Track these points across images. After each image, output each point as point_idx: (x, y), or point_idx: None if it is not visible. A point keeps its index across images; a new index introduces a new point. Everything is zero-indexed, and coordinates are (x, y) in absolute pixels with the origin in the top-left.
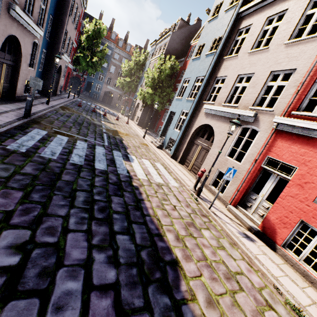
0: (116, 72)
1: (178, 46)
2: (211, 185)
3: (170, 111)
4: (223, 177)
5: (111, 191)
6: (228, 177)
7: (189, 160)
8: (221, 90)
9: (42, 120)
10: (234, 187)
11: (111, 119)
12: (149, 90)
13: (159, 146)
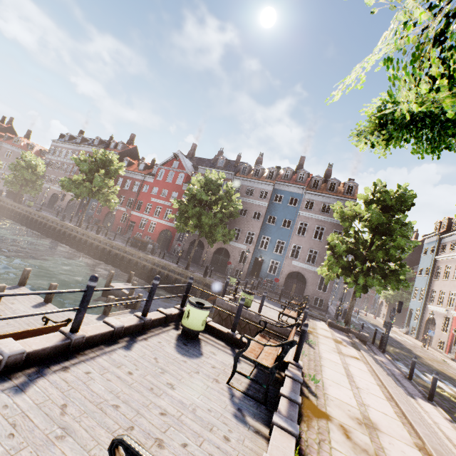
0: None
1: (410, 256)
2: (438, 348)
3: (409, 308)
4: (428, 334)
5: (380, 333)
6: (430, 334)
7: (427, 339)
8: (434, 297)
9: None
10: (445, 345)
11: (361, 314)
12: (390, 291)
13: (405, 332)
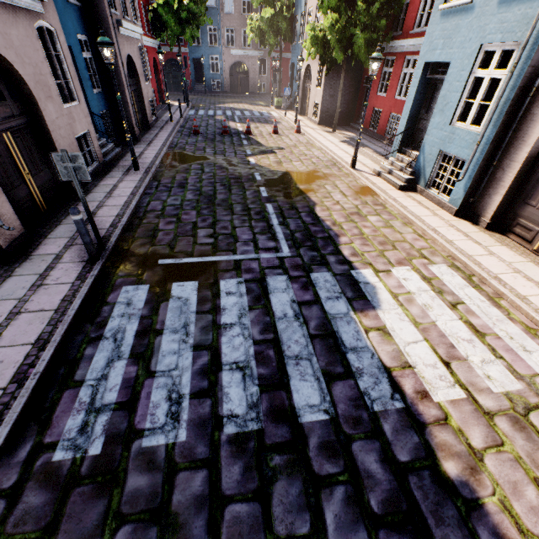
0: (236, 5)
1: None
2: None
3: (423, 65)
4: None
5: None
6: None
7: (534, 222)
8: None
9: (133, 239)
10: None
11: (263, 136)
12: (330, 19)
13: (405, 183)
